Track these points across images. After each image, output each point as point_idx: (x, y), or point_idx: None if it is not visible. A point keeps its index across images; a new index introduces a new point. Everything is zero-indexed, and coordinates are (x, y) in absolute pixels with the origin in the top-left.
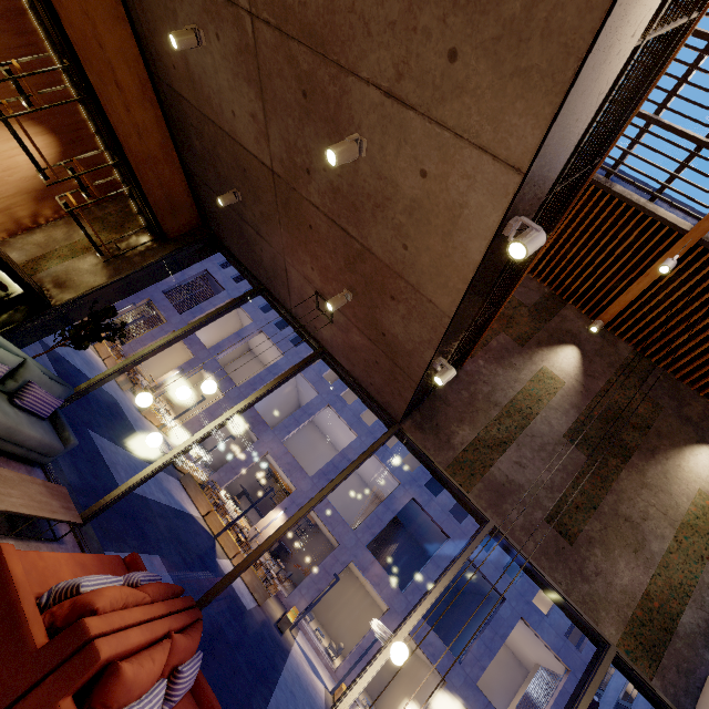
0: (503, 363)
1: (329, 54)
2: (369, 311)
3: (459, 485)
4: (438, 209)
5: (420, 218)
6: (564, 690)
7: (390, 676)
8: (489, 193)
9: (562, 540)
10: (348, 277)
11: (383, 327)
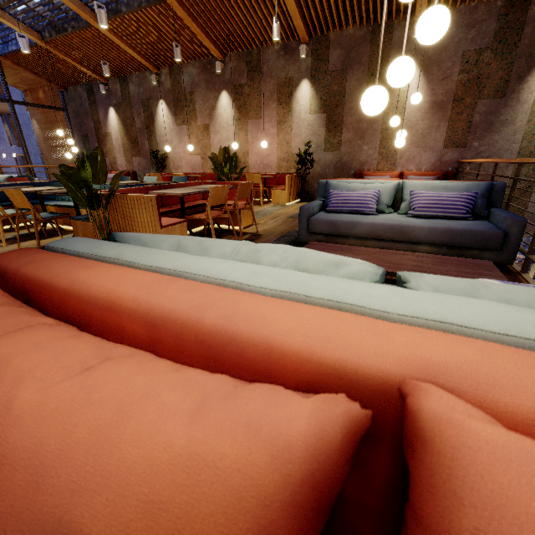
0: (495, 129)
1: None
2: None
3: None
4: None
5: None
6: None
7: None
8: None
9: None
10: None
11: None
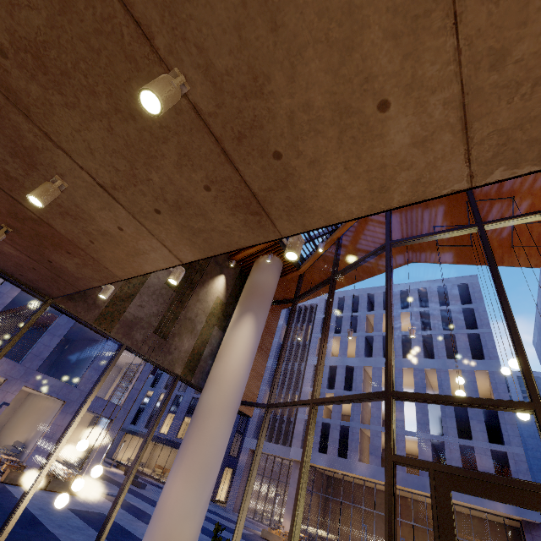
0: None
1: (35, 121)
2: (35, 246)
3: (104, 330)
4: (127, 245)
5: (111, 240)
6: (143, 371)
7: (9, 417)
8: (163, 258)
9: (162, 340)
10: (10, 221)
11: (52, 259)
